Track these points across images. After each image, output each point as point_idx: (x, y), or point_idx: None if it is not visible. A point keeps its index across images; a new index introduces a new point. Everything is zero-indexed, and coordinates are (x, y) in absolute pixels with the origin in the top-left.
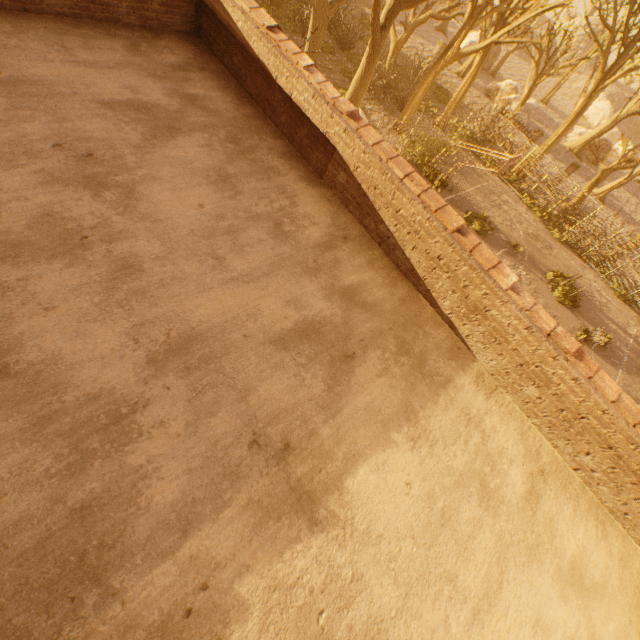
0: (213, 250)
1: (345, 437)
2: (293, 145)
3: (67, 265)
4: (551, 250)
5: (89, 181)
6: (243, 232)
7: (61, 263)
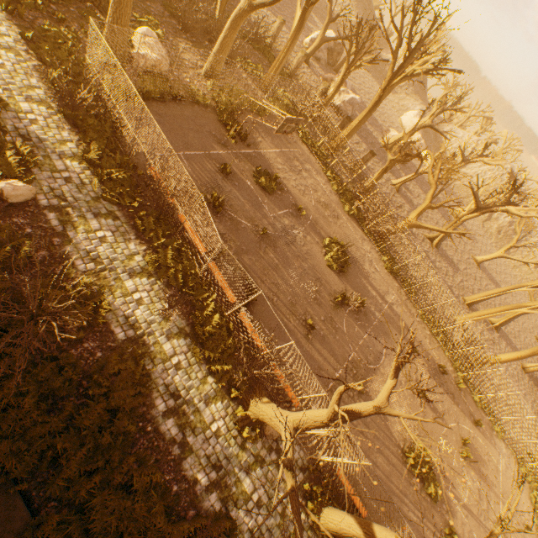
0: None
1: None
2: None
3: None
4: (338, 219)
5: None
6: None
7: None
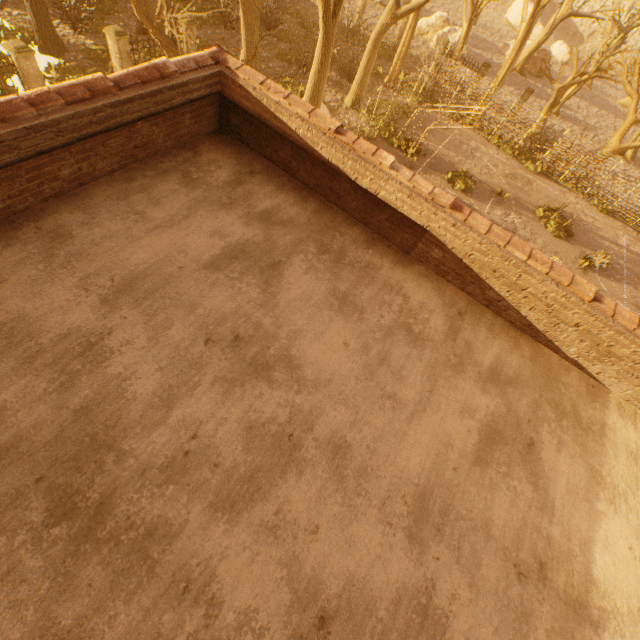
0: (382, 389)
1: (570, 529)
2: (368, 227)
3: (297, 475)
4: (531, 185)
5: (254, 368)
6: (390, 354)
7: (292, 475)
